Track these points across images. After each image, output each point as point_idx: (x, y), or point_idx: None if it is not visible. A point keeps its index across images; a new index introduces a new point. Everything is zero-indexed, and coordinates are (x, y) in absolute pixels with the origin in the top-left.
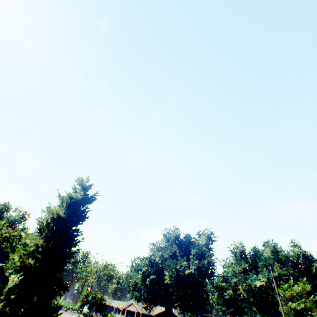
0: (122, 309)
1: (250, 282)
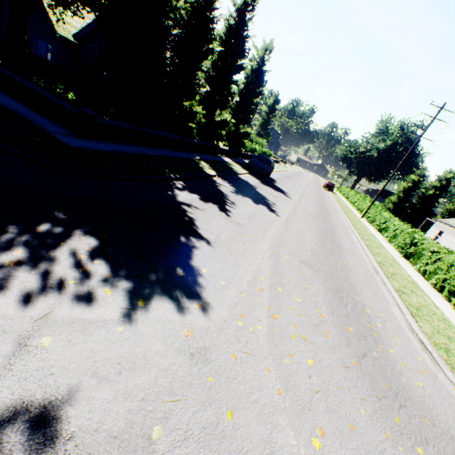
0: None
1: None
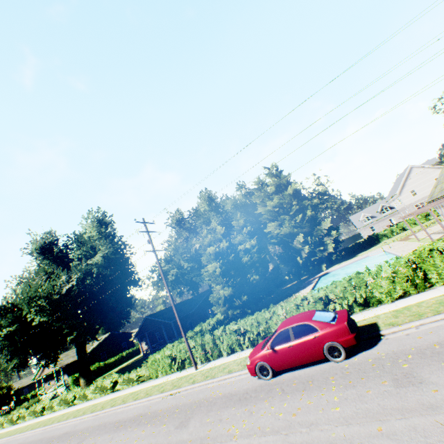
0: (37, 381)
1: (191, 248)
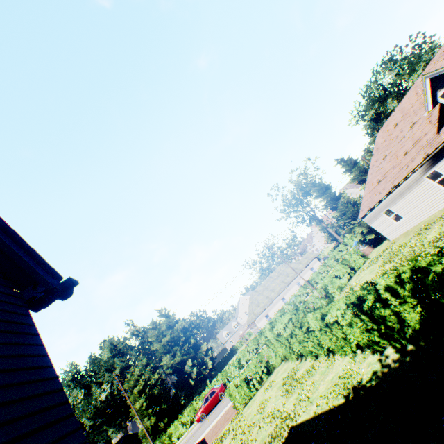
0: None
1: (96, 401)
